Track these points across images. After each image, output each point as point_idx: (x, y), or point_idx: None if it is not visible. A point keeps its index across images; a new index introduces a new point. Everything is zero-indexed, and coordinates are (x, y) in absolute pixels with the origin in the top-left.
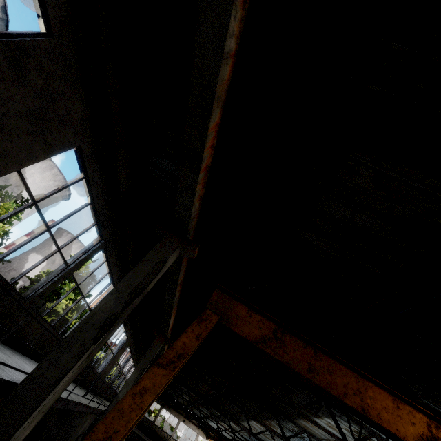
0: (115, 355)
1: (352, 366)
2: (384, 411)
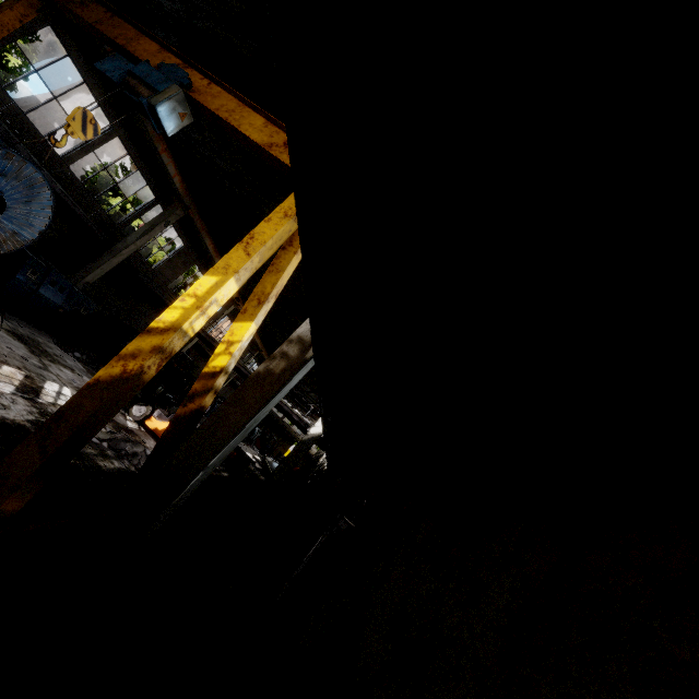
0: (171, 260)
1: (133, 21)
2: (144, 51)
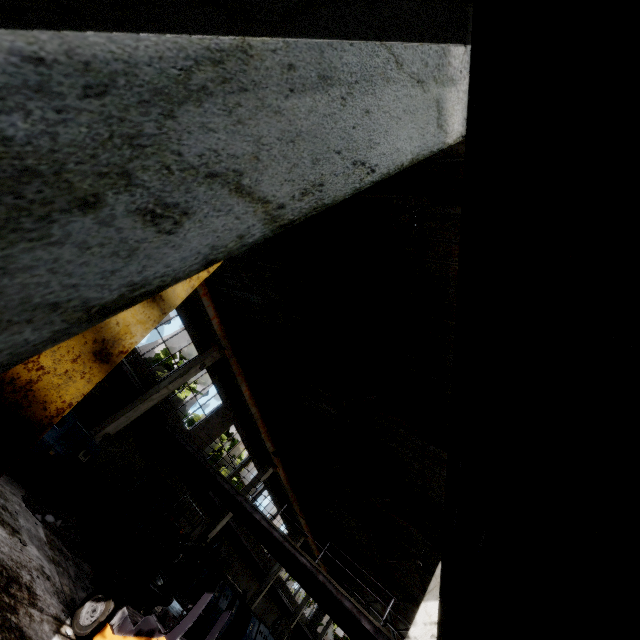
0: (209, 419)
1: None
2: None
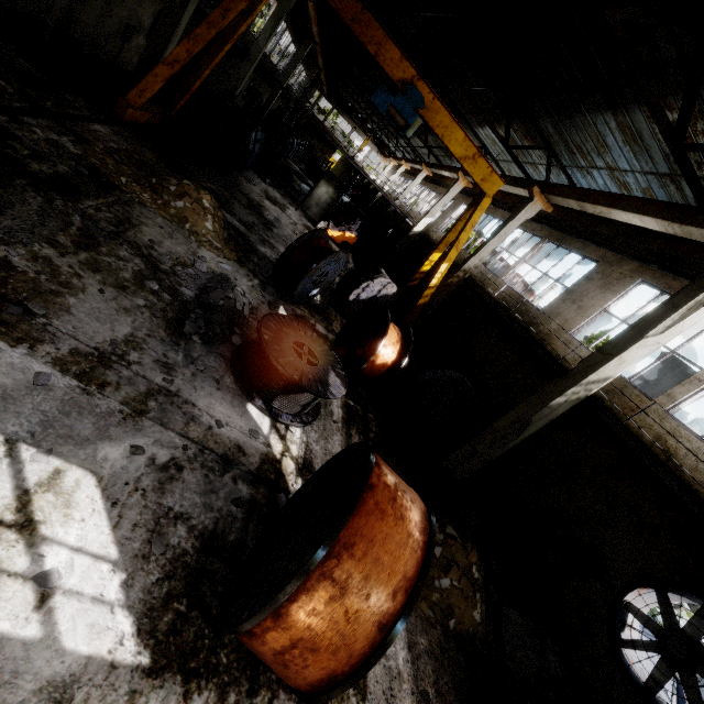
0: None
1: (382, 26)
2: (390, 60)
